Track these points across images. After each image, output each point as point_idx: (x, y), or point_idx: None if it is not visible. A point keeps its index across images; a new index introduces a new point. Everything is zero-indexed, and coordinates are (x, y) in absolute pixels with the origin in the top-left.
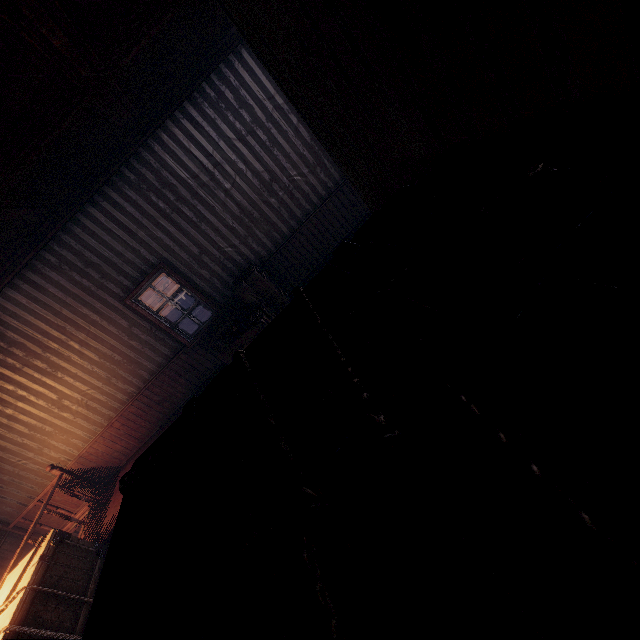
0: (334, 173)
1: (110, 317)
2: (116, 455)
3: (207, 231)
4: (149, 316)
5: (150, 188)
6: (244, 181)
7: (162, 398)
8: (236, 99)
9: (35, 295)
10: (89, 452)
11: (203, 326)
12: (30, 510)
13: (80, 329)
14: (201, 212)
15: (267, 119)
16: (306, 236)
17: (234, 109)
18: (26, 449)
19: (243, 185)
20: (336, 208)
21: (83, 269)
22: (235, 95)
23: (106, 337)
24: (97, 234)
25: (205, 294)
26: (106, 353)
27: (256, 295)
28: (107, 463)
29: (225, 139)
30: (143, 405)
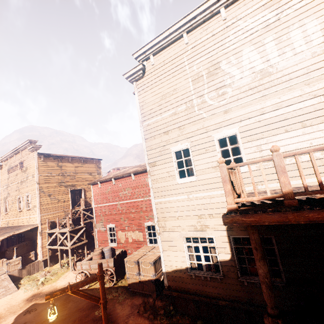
0: None
1: None
2: None
3: None
4: None
5: None
6: None
7: None
8: None
9: None
10: None
11: None
12: None
13: None
14: None
15: None
16: None
17: None
18: None
19: None
20: None
21: None
22: None
23: None
24: None
25: None
26: None
27: None
28: None
29: None
30: None
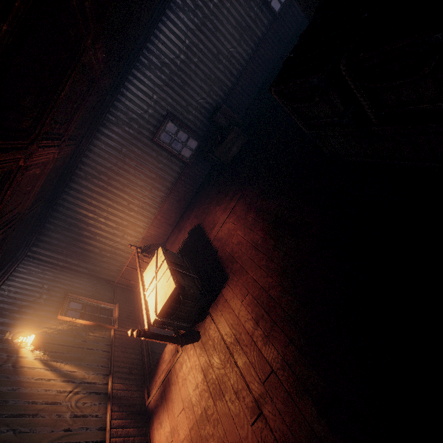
0: (251, 44)
1: (146, 151)
2: (161, 236)
3: (188, 91)
4: (166, 147)
5: (156, 68)
6: (203, 56)
7: (179, 198)
8: (193, 4)
9: (107, 142)
10: (147, 235)
11: (194, 151)
12: (123, 273)
13: (132, 160)
14: (184, 79)
15: (211, 14)
16: (241, 87)
17: (192, 10)
18: (116, 236)
19: (203, 59)
20: (255, 66)
21: (129, 123)
22: (192, 1)
23: (146, 164)
24: (133, 100)
25: (192, 131)
26: (147, 174)
27: (225, 120)
28: (157, 241)
29: (190, 30)
30: (170, 204)
